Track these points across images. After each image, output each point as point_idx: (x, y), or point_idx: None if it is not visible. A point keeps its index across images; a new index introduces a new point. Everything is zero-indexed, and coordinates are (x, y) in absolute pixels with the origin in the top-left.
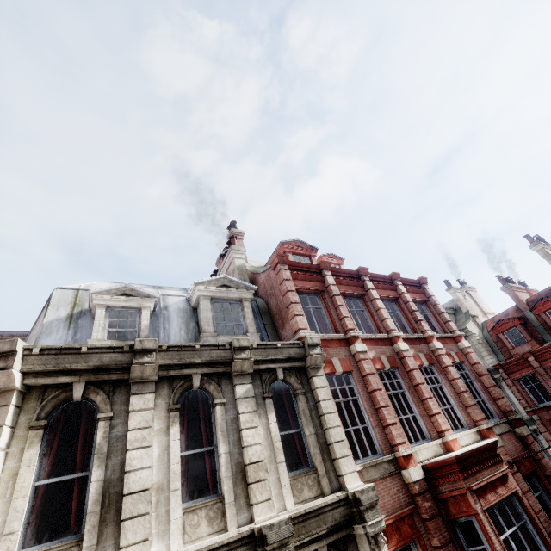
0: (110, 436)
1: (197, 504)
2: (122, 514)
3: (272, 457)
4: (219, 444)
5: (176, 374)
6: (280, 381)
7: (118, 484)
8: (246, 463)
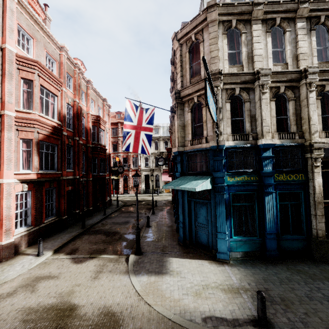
0: (246, 40)
1: (277, 63)
2: (254, 60)
3: (310, 54)
4: (286, 47)
5: (268, 18)
6: (320, 25)
7: (251, 54)
8: (299, 53)
